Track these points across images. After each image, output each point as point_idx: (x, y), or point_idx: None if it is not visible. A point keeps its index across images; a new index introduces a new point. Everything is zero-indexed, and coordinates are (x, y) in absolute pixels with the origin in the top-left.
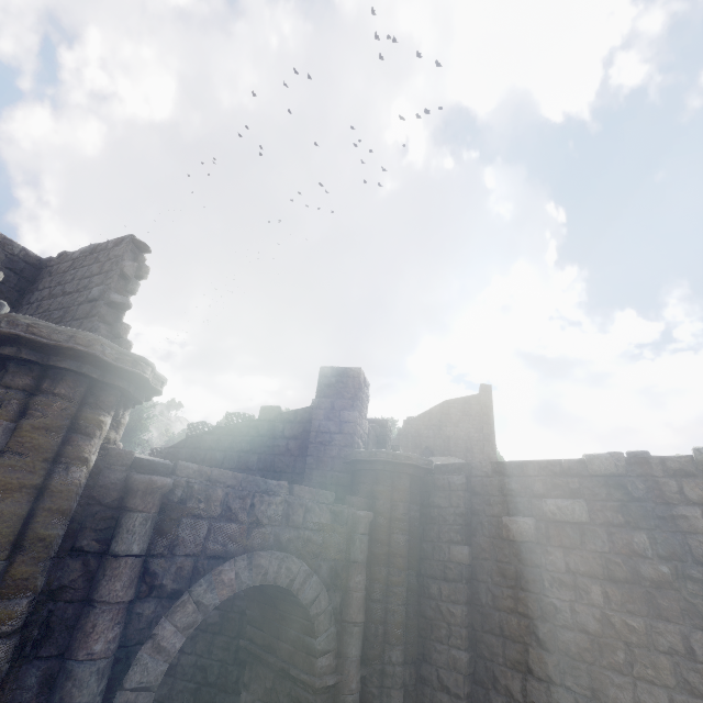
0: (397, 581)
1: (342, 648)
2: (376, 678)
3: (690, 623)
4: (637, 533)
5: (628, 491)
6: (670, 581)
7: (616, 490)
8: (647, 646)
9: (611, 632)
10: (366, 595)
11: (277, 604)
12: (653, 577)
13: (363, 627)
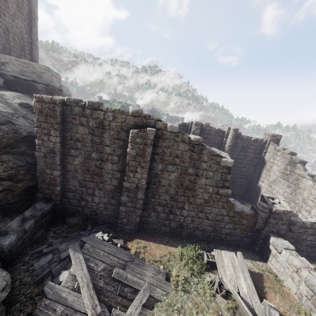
0: None
1: None
2: None
3: None
4: None
5: None
6: None
7: None
8: None
9: None
10: None
11: None
12: None
13: None
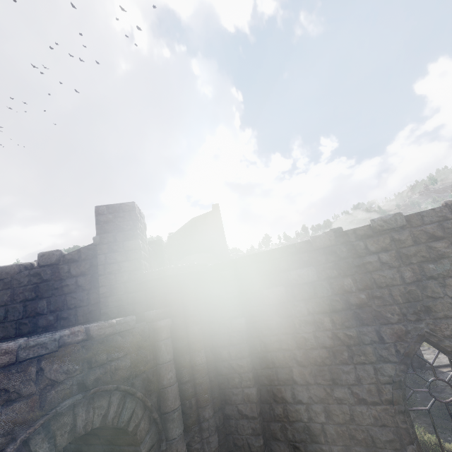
0: (199, 361)
1: (167, 435)
2: (197, 437)
3: (379, 323)
4: (346, 279)
5: (338, 254)
6: (366, 302)
7: (331, 255)
8: (359, 344)
9: (339, 342)
10: (177, 382)
11: (98, 432)
12: (357, 303)
13: (180, 409)
